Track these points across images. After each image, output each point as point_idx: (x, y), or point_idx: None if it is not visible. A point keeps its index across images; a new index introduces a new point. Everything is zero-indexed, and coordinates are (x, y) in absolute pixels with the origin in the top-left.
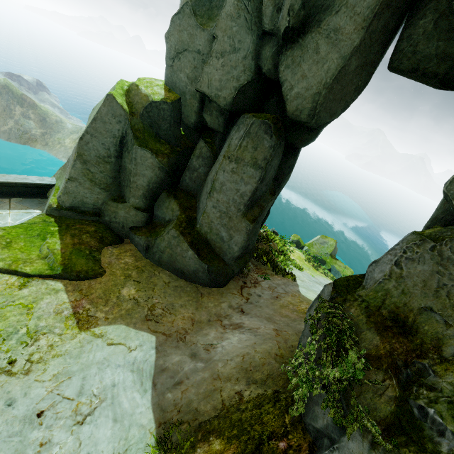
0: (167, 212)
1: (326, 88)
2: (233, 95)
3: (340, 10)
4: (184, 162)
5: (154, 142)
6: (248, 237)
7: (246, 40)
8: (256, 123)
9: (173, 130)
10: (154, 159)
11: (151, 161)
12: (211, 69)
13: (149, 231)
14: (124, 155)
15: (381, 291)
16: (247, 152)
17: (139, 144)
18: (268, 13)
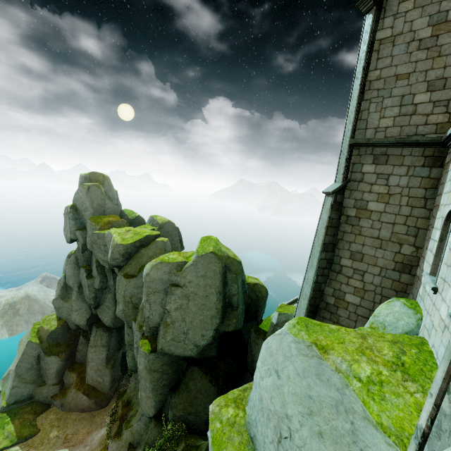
0: (70, 379)
1: (113, 319)
2: (86, 322)
3: (106, 302)
4: (76, 345)
5: (56, 347)
6: (112, 376)
7: (84, 305)
8: (98, 330)
9: (66, 336)
10: (57, 358)
11: (56, 360)
12: (74, 315)
13: (62, 394)
14: (41, 362)
15: (127, 394)
16: (98, 341)
17: (48, 355)
18: (87, 300)
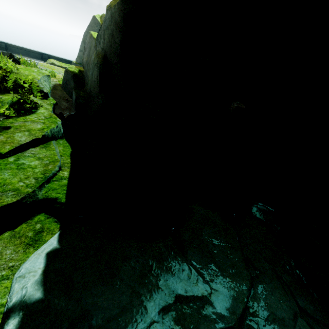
0: None
1: None
2: None
3: None
4: None
5: None
6: None
7: None
8: None
9: None
10: None
11: None
12: None
13: None
14: None
15: None
16: None
17: None
18: None
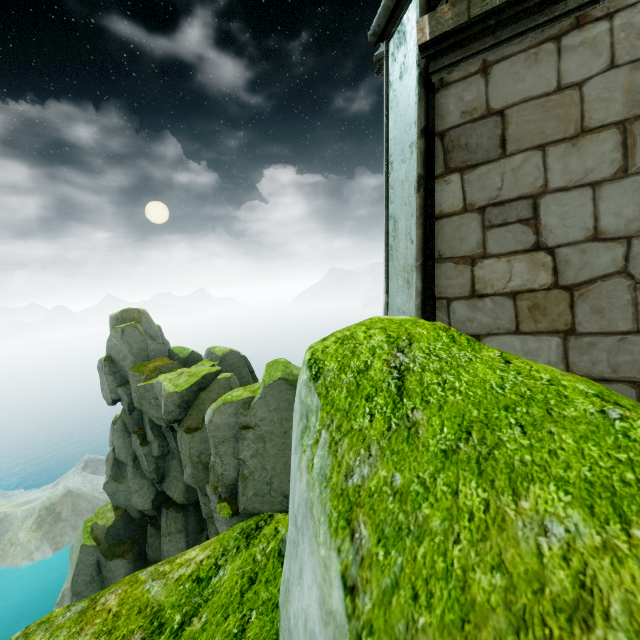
0: None
1: (185, 492)
2: (151, 504)
3: (172, 472)
4: (145, 539)
5: (119, 547)
6: None
7: (145, 482)
8: (169, 511)
9: (129, 529)
10: (123, 561)
11: (121, 563)
12: (135, 499)
13: None
14: (103, 570)
15: None
16: (172, 527)
17: (110, 559)
18: (148, 474)
